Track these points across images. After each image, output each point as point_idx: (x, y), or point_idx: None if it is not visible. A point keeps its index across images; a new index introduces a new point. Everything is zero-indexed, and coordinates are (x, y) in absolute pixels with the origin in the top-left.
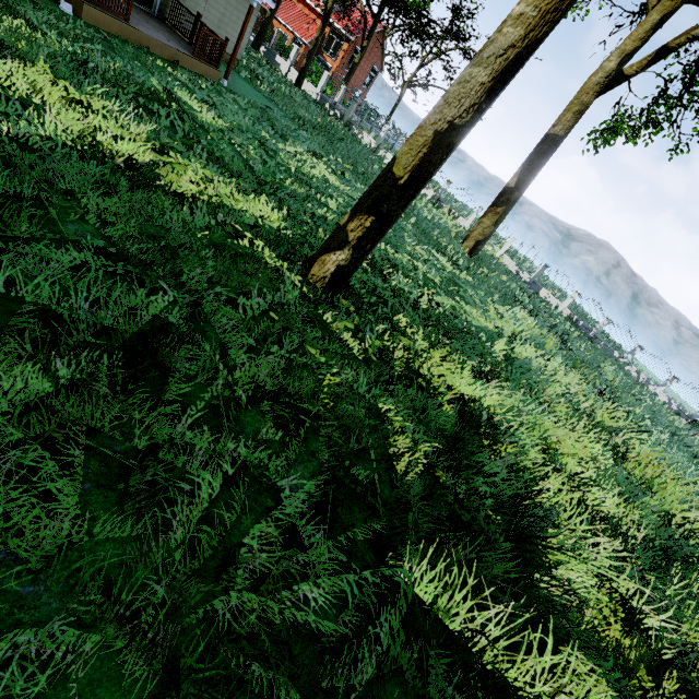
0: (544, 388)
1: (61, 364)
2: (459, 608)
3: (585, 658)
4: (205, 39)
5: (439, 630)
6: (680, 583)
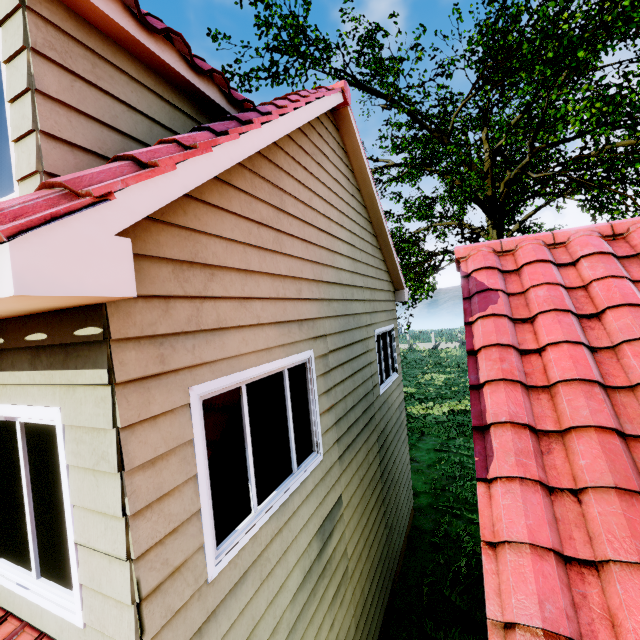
0: None
1: None
2: None
3: None
4: None
5: None
6: None
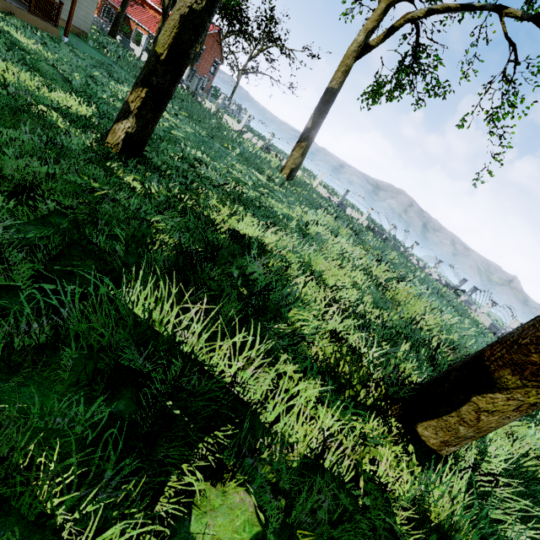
0: (325, 246)
1: None
2: (169, 317)
3: (300, 366)
4: (43, 3)
5: (152, 335)
6: (405, 346)
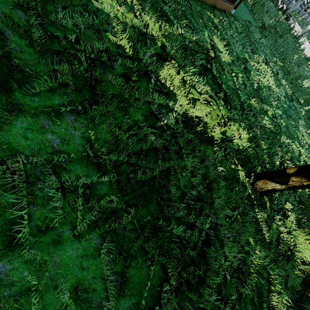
0: None
1: (185, 272)
2: None
3: None
4: None
5: None
6: None
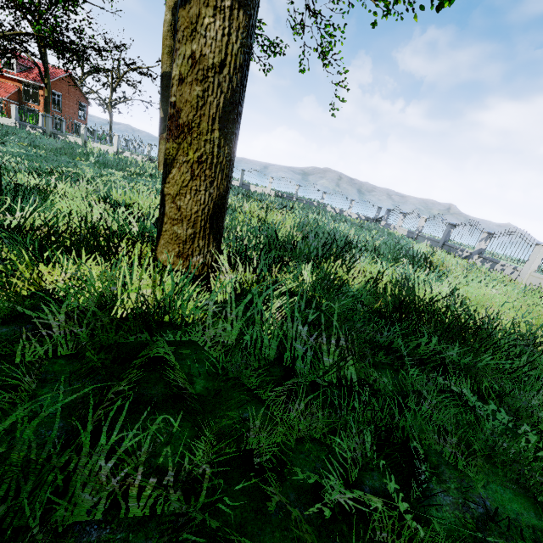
0: None
1: None
2: None
3: None
4: None
5: None
6: None
